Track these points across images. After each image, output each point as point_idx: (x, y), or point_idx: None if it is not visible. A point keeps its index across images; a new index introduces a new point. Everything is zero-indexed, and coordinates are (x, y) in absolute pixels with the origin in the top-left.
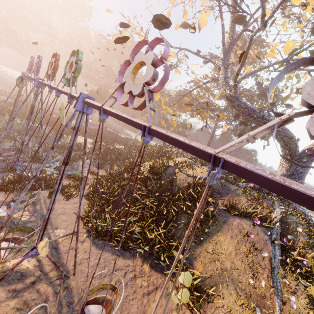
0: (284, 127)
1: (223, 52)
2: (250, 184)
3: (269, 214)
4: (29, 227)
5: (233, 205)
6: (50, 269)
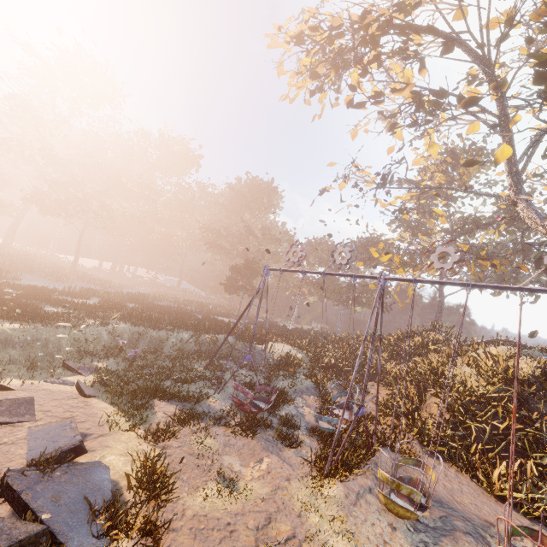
0: None
1: (514, 182)
2: None
3: None
4: (520, 527)
5: None
6: None
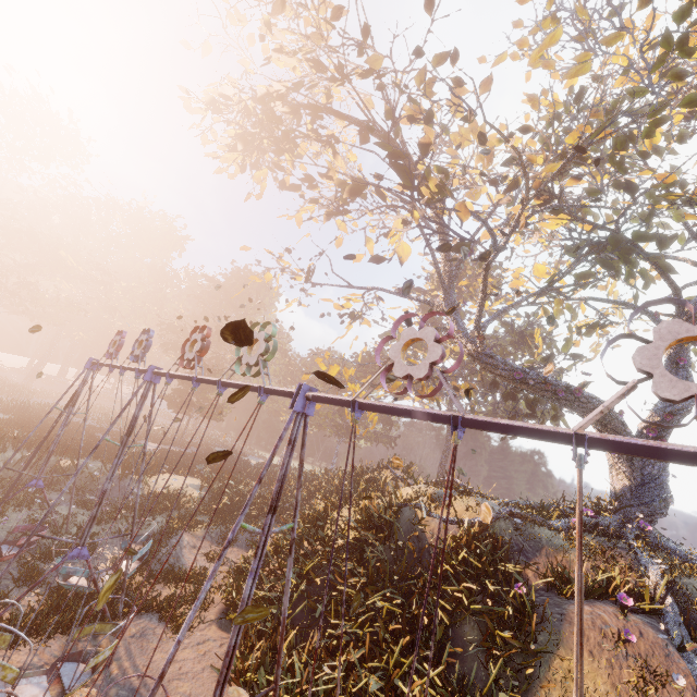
0: (587, 393)
1: (443, 288)
2: (573, 520)
3: (641, 579)
4: None
5: (562, 573)
6: None
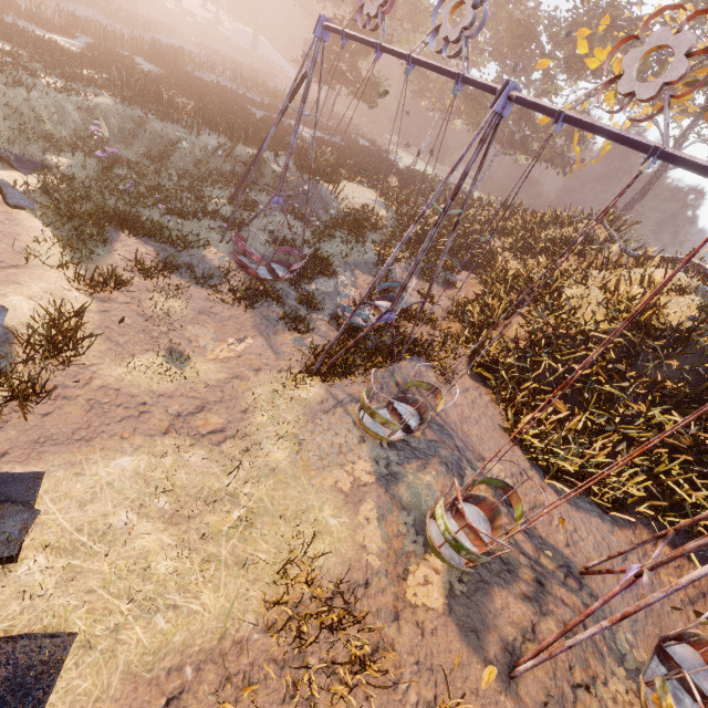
0: None
1: None
2: None
3: None
4: (496, 480)
5: None
6: (532, 550)
